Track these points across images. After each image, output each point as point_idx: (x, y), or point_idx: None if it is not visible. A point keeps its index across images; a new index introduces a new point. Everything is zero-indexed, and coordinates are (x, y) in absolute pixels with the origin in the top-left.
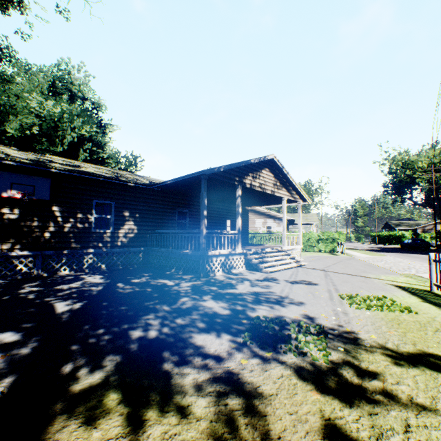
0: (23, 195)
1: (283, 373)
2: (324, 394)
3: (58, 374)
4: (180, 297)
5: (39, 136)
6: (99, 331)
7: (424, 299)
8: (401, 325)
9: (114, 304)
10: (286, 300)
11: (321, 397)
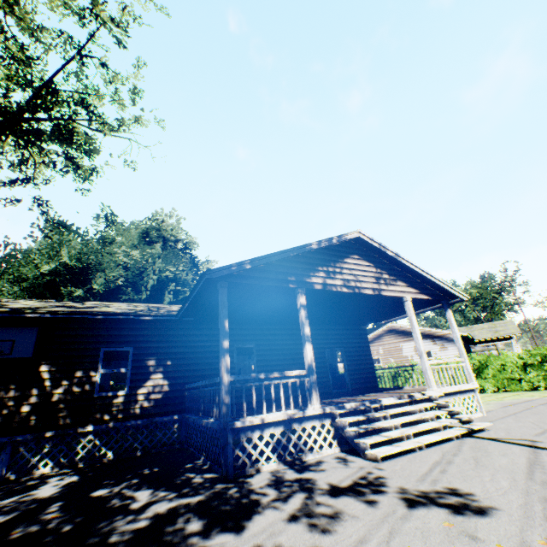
0: None
1: None
2: None
3: None
4: None
5: (125, 287)
6: None
7: None
8: None
9: None
10: None
11: None
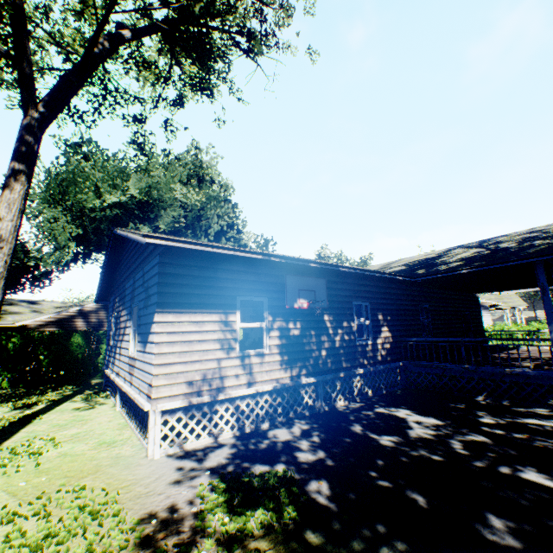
0: (308, 303)
1: None
2: None
3: None
4: None
5: (184, 229)
6: None
7: None
8: None
9: None
10: None
11: None
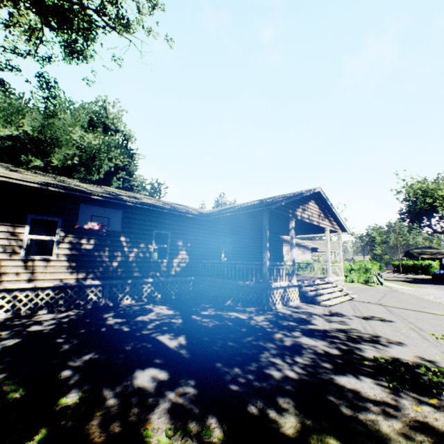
0: (100, 226)
1: None
2: None
3: (252, 416)
4: (270, 333)
5: (78, 166)
6: (236, 369)
7: None
8: None
9: (216, 340)
10: (381, 338)
11: None
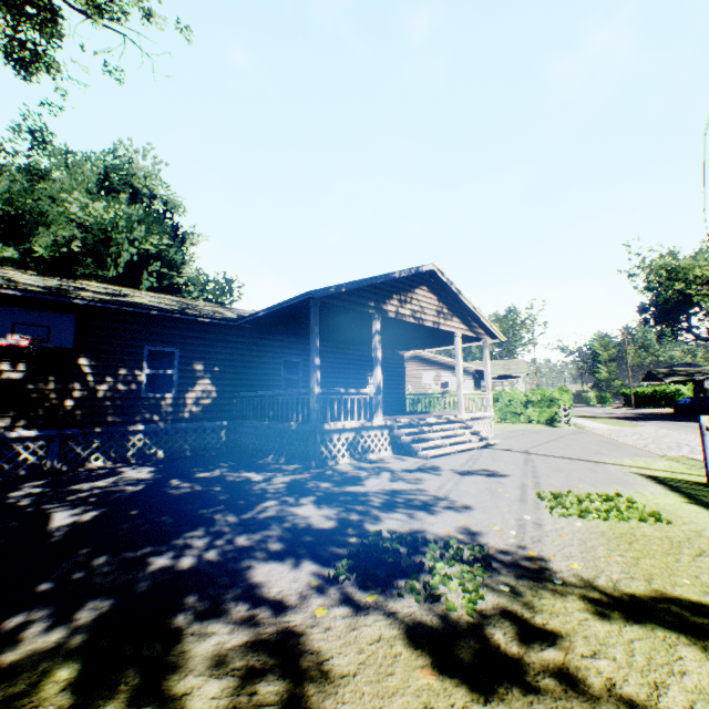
0: (32, 341)
1: (383, 634)
2: (444, 675)
3: None
4: (262, 500)
5: (82, 256)
6: (100, 557)
7: (692, 498)
8: (634, 545)
9: (148, 514)
10: (442, 502)
11: (436, 682)
